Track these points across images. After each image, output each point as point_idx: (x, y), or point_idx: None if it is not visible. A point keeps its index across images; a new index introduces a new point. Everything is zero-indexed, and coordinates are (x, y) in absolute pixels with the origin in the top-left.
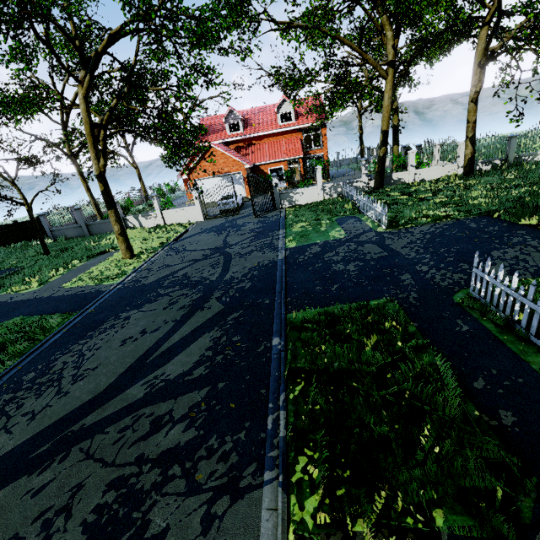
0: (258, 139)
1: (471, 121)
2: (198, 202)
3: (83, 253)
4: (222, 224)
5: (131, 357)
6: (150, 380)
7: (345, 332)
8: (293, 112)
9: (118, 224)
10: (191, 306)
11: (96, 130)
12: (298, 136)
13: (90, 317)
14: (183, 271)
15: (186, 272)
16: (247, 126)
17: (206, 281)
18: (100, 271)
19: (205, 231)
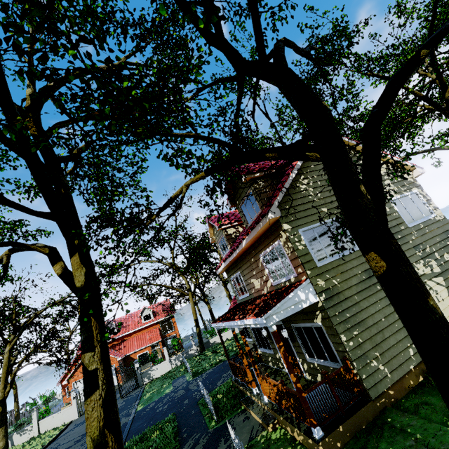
0: (129, 335)
1: None
2: (75, 400)
3: None
4: None
5: None
6: None
7: (146, 436)
8: (151, 313)
9: (4, 438)
10: None
11: (9, 367)
12: (157, 327)
13: None
14: None
15: None
16: (120, 329)
17: None
18: None
19: (79, 425)
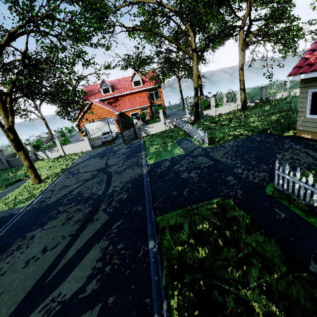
0: (122, 97)
1: (241, 79)
2: (86, 138)
3: (2, 183)
4: (104, 151)
5: (32, 279)
6: (47, 304)
7: (202, 231)
8: (141, 80)
9: (27, 160)
10: (83, 220)
11: (5, 97)
12: (145, 93)
13: (1, 240)
14: (77, 189)
15: (79, 190)
16: (114, 90)
17: (94, 196)
18: (14, 196)
19: (92, 157)
